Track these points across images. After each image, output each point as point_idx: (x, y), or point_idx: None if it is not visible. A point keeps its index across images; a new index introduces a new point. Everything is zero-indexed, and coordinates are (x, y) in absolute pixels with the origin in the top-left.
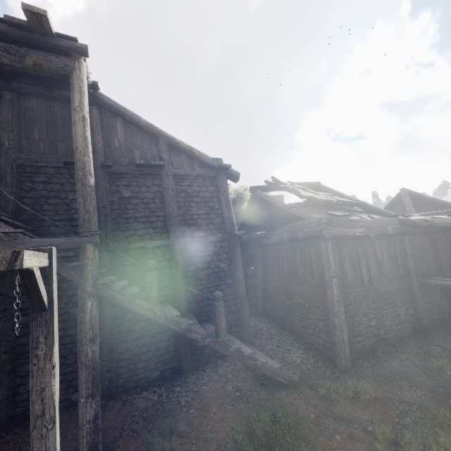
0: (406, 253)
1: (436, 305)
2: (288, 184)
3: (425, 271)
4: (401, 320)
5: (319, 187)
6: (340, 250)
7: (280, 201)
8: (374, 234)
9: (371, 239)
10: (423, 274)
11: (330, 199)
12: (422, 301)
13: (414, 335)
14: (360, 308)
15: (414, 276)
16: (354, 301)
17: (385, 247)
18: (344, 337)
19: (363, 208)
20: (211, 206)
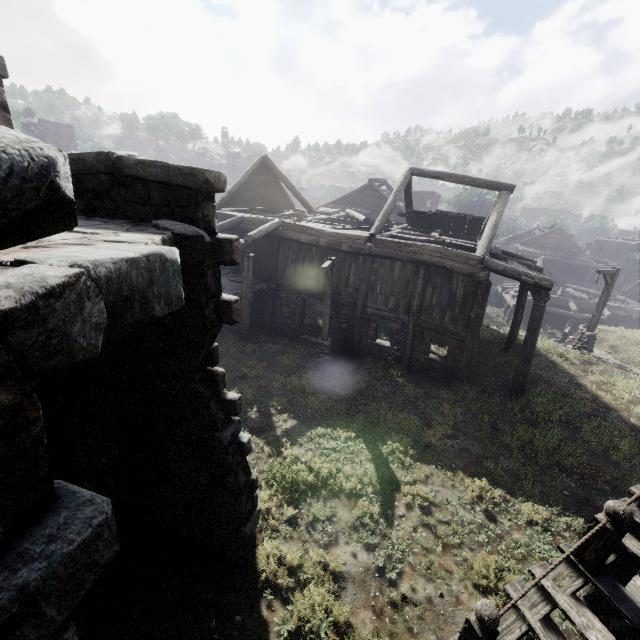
0: None
1: None
2: None
3: None
4: None
5: None
6: None
7: (69, 133)
8: None
9: None
10: None
11: None
12: None
13: None
14: None
15: None
16: None
17: None
18: None
19: None
20: None
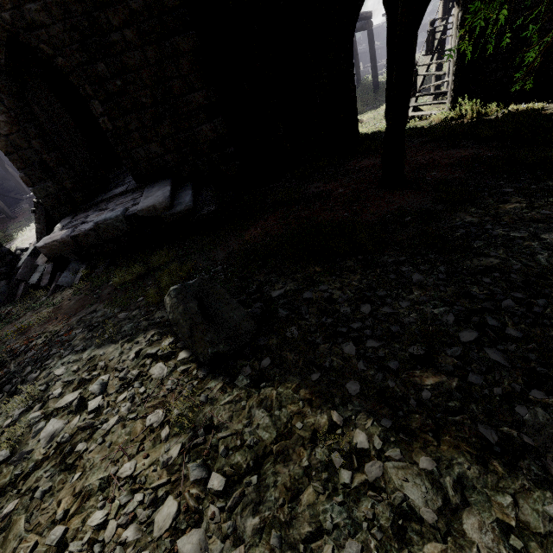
0: None
1: None
2: None
3: None
4: None
5: None
6: None
7: None
8: None
9: None
10: None
11: None
12: None
13: None
14: None
15: None
16: None
17: None
18: None
19: None
20: None
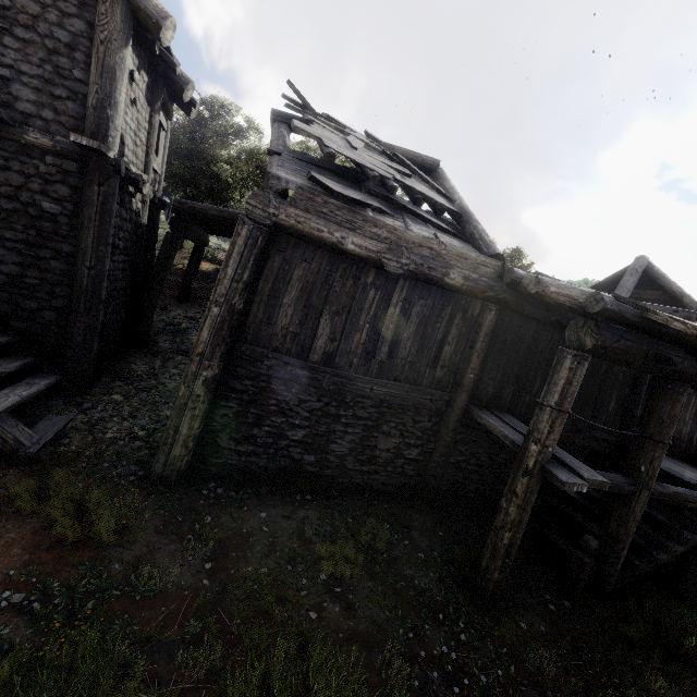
0: (473, 343)
1: (490, 469)
2: (338, 125)
3: (503, 399)
4: (376, 459)
5: (432, 172)
6: (284, 263)
7: None
8: (402, 267)
9: (393, 276)
10: (494, 401)
11: (372, 166)
12: (457, 449)
13: (395, 495)
14: (277, 396)
15: (465, 395)
16: (266, 378)
17: (422, 309)
18: (182, 427)
19: (462, 230)
20: (61, 67)
